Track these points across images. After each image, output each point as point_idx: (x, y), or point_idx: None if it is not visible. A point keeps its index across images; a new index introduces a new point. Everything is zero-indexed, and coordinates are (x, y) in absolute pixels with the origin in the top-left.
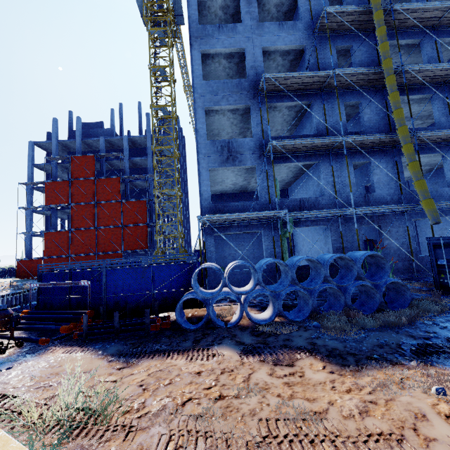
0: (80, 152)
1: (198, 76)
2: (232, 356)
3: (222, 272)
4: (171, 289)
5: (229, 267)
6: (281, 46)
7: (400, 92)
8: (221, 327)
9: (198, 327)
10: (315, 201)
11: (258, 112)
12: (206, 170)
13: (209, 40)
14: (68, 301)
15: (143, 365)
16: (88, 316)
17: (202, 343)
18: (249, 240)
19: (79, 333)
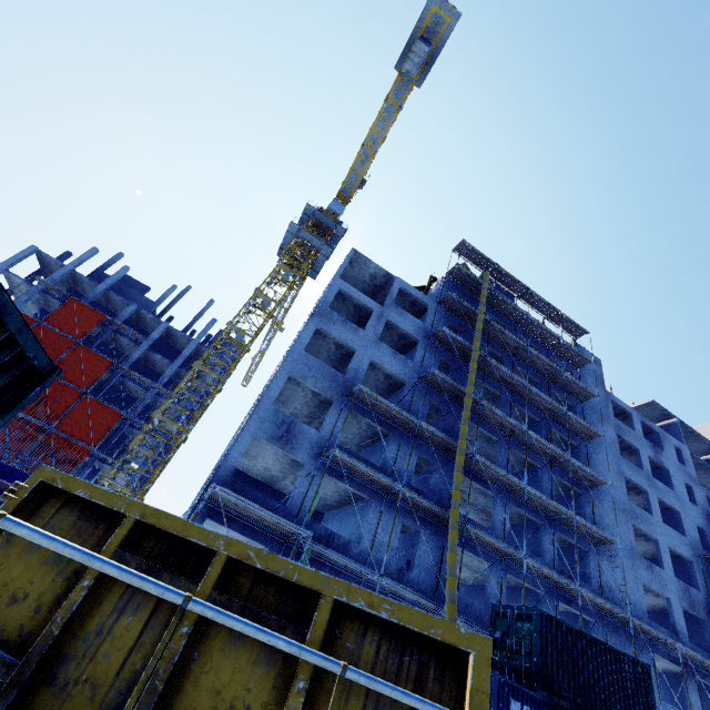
0: (90, 300)
1: (302, 344)
2: None
3: None
4: None
5: None
6: (388, 369)
7: (469, 475)
8: None
9: None
10: (346, 544)
11: (338, 411)
12: (251, 435)
13: (330, 324)
14: None
15: None
16: None
17: None
18: None
19: None
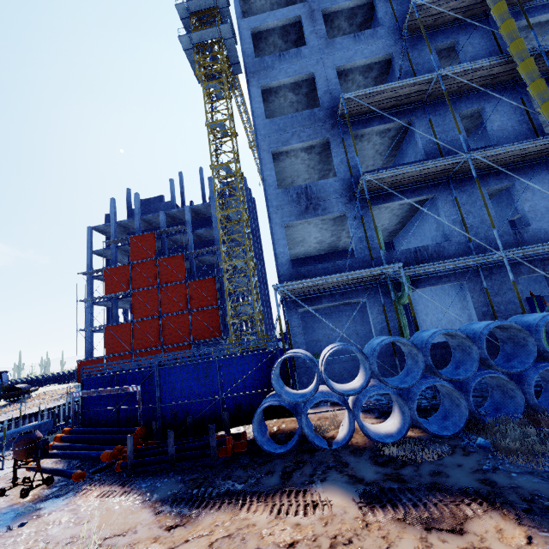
0: (140, 231)
1: (260, 115)
2: (346, 507)
3: (315, 362)
4: (246, 391)
5: (325, 354)
6: (360, 60)
7: None
8: (322, 449)
9: (288, 449)
10: (438, 249)
11: (340, 145)
12: (280, 226)
13: (269, 72)
14: (116, 415)
15: (204, 523)
16: (138, 435)
17: (296, 479)
18: (349, 313)
19: (123, 463)
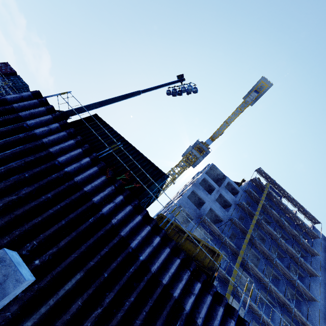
0: None
1: (187, 195)
2: None
3: None
4: None
5: None
6: (216, 212)
7: (244, 268)
8: None
9: None
10: None
11: (194, 223)
12: None
13: (198, 190)
14: None
15: None
16: None
17: None
18: None
19: None
